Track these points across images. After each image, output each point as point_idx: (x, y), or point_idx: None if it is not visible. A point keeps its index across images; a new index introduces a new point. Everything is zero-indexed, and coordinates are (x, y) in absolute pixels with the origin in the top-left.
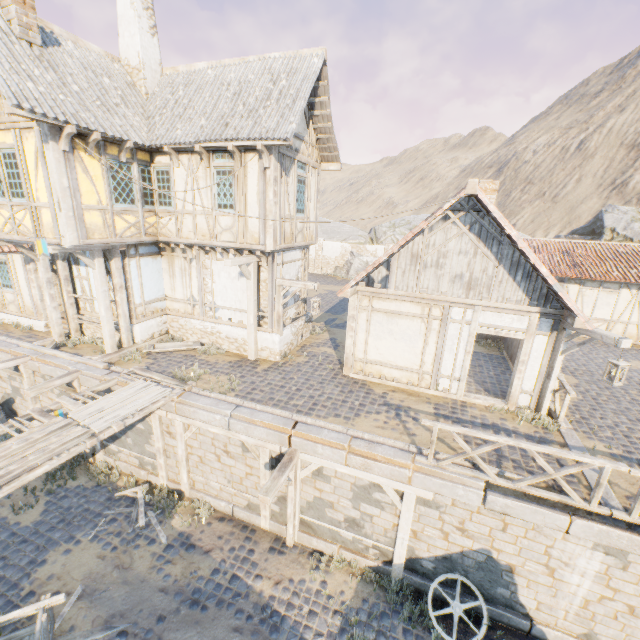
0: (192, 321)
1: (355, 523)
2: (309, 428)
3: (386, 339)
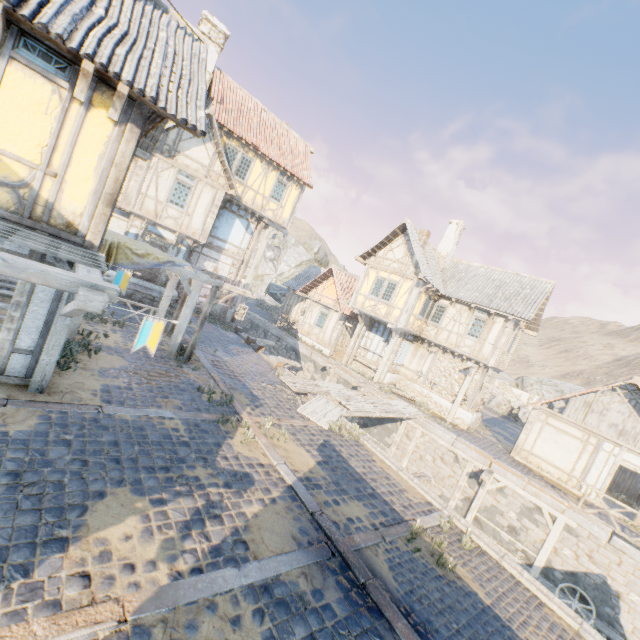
0: (415, 384)
1: (514, 530)
2: (502, 463)
3: (550, 444)
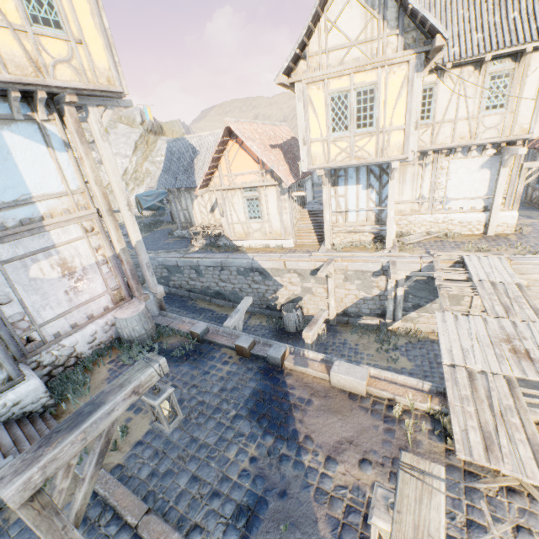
0: (421, 216)
1: None
2: None
3: None
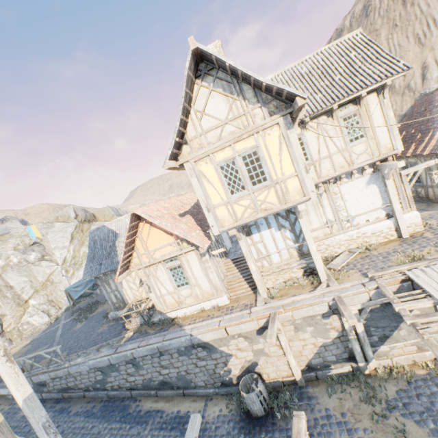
0: (336, 237)
1: None
2: None
3: None
